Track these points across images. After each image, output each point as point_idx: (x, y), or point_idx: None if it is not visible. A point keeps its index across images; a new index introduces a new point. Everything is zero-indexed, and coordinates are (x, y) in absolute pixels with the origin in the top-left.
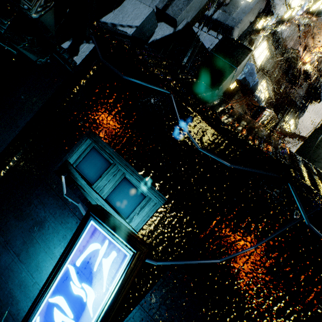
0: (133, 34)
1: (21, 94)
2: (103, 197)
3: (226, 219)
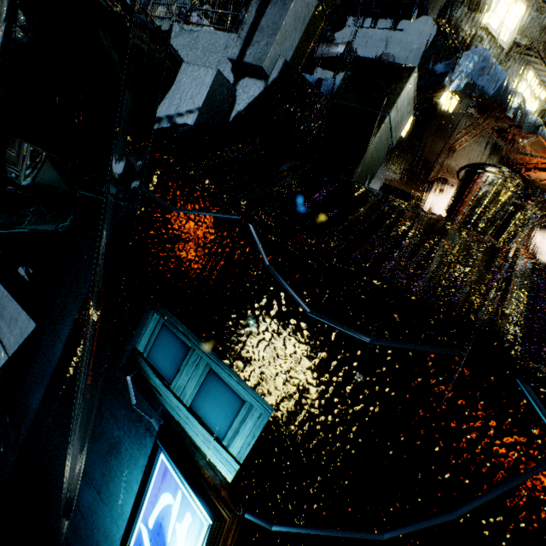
0: (197, 122)
1: (84, 253)
2: (187, 403)
3: (388, 447)
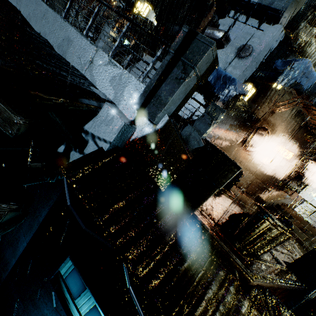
0: (108, 149)
1: (38, 188)
2: (82, 314)
3: None
